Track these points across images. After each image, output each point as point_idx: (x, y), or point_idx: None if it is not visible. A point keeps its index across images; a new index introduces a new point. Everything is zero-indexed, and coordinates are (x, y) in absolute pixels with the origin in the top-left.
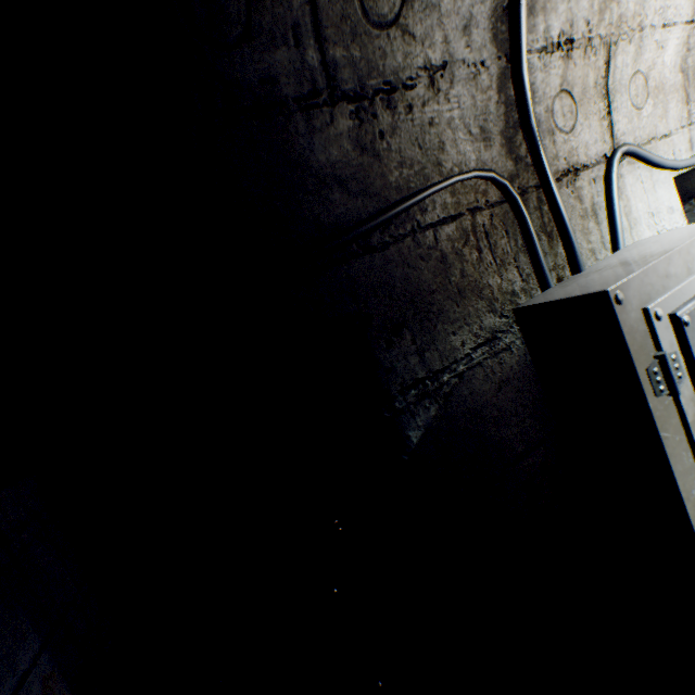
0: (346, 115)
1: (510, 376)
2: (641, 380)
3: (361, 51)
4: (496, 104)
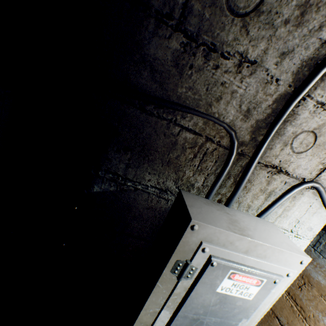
0: (179, 41)
1: (157, 209)
2: (170, 261)
3: (211, 15)
4: (268, 106)
